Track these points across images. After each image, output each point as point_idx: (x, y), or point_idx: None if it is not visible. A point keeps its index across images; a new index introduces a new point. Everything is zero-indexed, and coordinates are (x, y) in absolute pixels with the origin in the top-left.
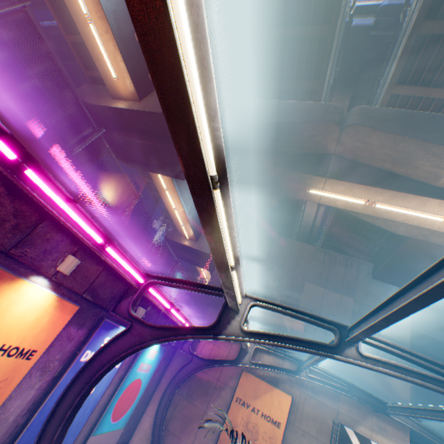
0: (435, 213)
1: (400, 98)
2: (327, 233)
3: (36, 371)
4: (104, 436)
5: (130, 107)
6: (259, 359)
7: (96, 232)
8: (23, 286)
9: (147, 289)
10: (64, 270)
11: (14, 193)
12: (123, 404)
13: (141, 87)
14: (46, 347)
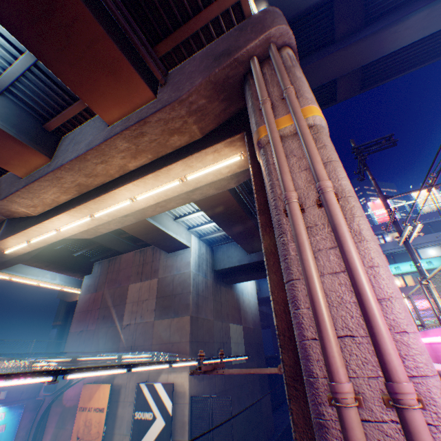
0: (50, 230)
1: (1, 168)
2: (126, 240)
3: None
4: None
5: None
6: None
7: None
8: None
9: None
10: None
11: None
12: None
13: None
14: None
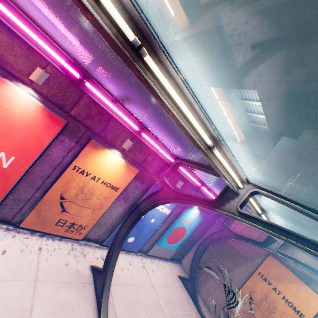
0: None
1: None
2: None
3: (121, 199)
4: (163, 249)
5: (184, 36)
6: (291, 253)
7: (134, 123)
8: (107, 153)
9: (178, 168)
10: (124, 147)
11: (96, 101)
12: (173, 237)
13: (192, 15)
14: (123, 188)
